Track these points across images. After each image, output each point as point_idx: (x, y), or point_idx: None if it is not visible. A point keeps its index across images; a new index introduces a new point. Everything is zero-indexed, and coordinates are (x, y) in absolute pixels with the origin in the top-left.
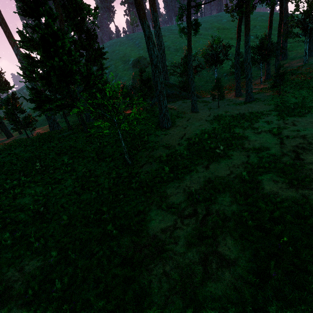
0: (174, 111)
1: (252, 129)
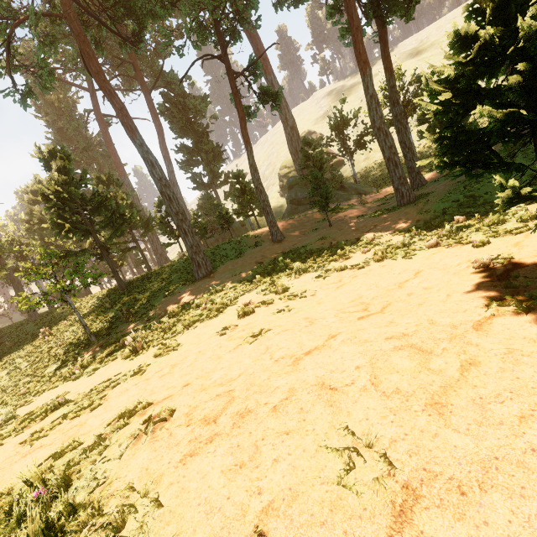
0: (251, 242)
1: (265, 292)
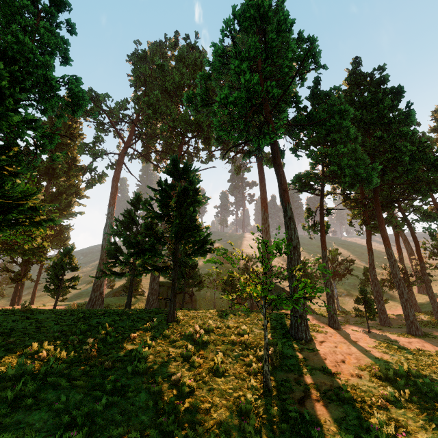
0: None
1: None
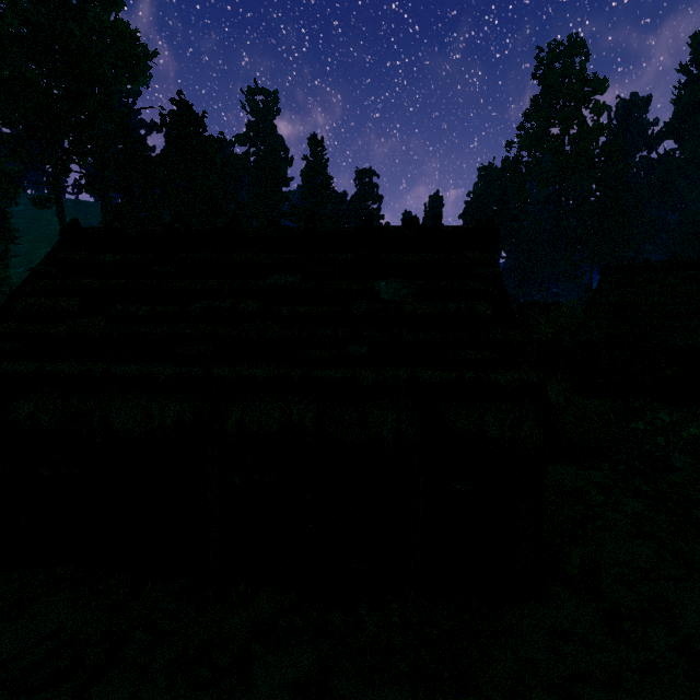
0: None
1: None
